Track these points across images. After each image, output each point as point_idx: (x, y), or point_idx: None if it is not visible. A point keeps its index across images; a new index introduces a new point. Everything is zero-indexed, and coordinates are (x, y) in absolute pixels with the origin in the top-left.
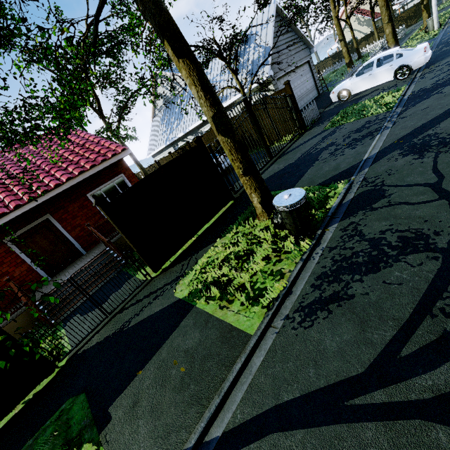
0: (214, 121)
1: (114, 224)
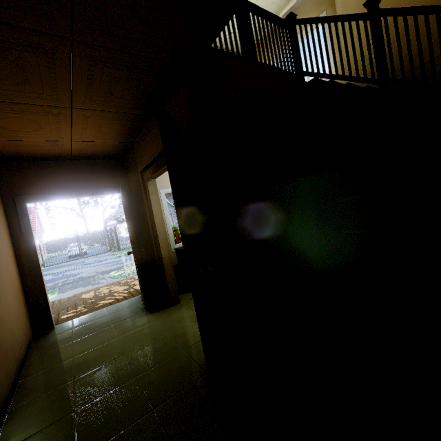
0: None
1: None
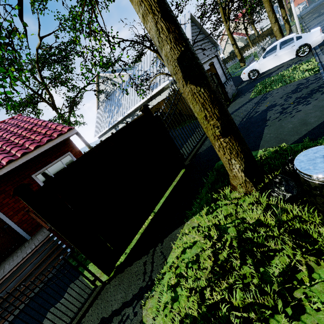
0: (180, 64)
1: (45, 220)
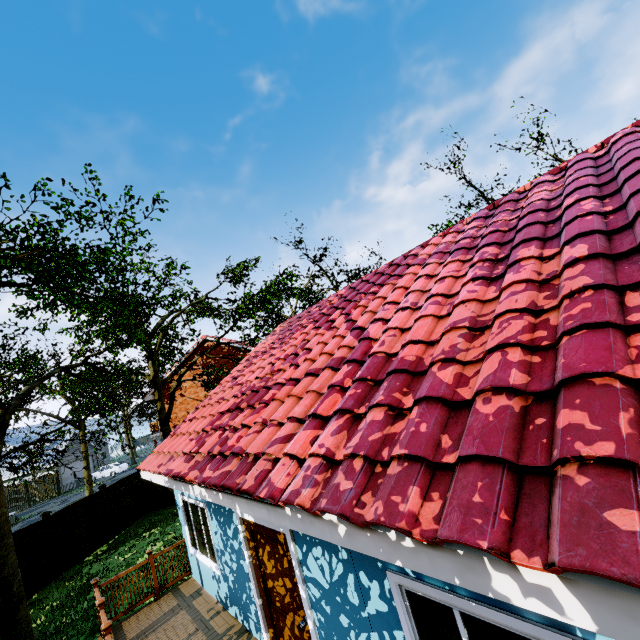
0: None
1: None
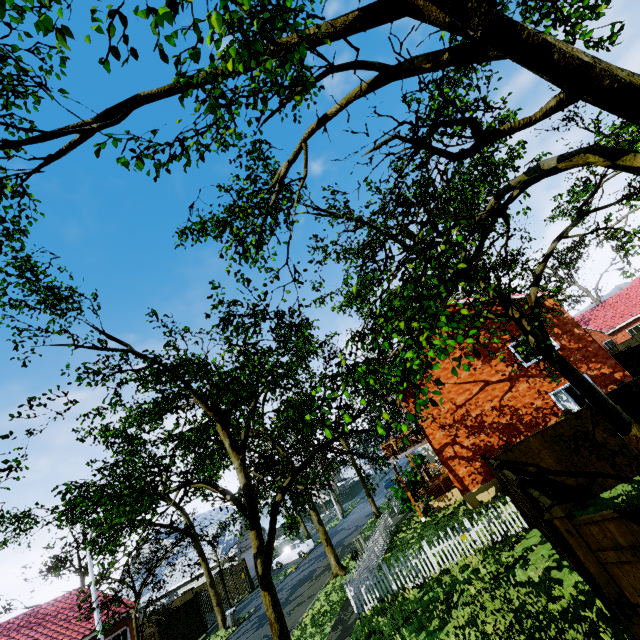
0: (210, 582)
1: (158, 633)
